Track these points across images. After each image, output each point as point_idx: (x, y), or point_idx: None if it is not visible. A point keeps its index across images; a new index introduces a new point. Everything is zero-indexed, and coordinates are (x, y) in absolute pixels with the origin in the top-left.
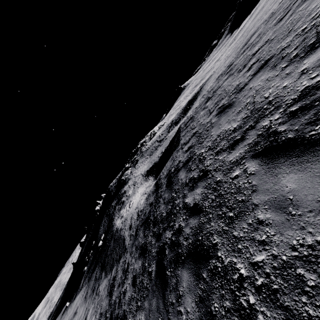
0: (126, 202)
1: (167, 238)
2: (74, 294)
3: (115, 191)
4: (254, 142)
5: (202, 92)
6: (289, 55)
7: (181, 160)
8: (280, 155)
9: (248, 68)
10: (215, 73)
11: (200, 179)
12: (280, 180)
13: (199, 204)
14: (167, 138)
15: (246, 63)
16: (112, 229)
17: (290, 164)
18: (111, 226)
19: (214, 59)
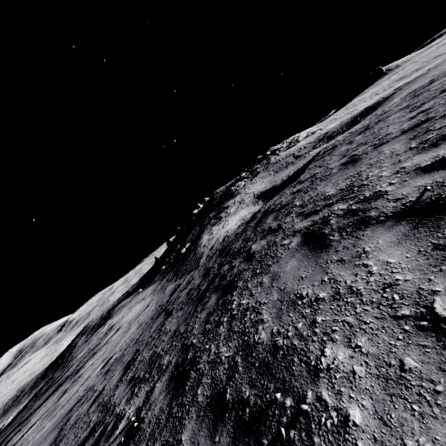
0: (223, 220)
1: (223, 270)
2: (148, 284)
3: (218, 200)
4: (316, 221)
5: (386, 104)
6: (429, 133)
7: (282, 201)
8: (308, 243)
9: (416, 114)
10: (426, 75)
11: (271, 232)
12: (290, 261)
13: (255, 254)
14: (305, 157)
15: (426, 101)
16: (198, 242)
17: (303, 253)
18: (198, 238)
19: None
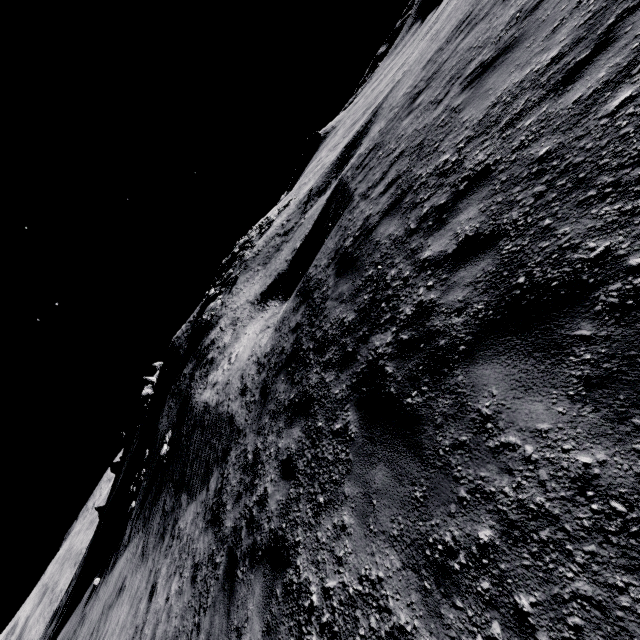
0: (220, 359)
1: (381, 347)
2: (110, 559)
3: (188, 346)
4: None
5: (381, 115)
6: None
7: (372, 213)
8: None
9: None
10: (411, 70)
11: (463, 195)
12: None
13: (484, 230)
14: (303, 223)
15: None
16: (193, 413)
17: None
18: (188, 411)
19: (388, 71)
